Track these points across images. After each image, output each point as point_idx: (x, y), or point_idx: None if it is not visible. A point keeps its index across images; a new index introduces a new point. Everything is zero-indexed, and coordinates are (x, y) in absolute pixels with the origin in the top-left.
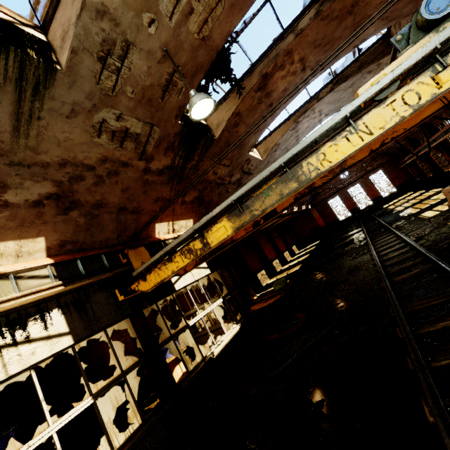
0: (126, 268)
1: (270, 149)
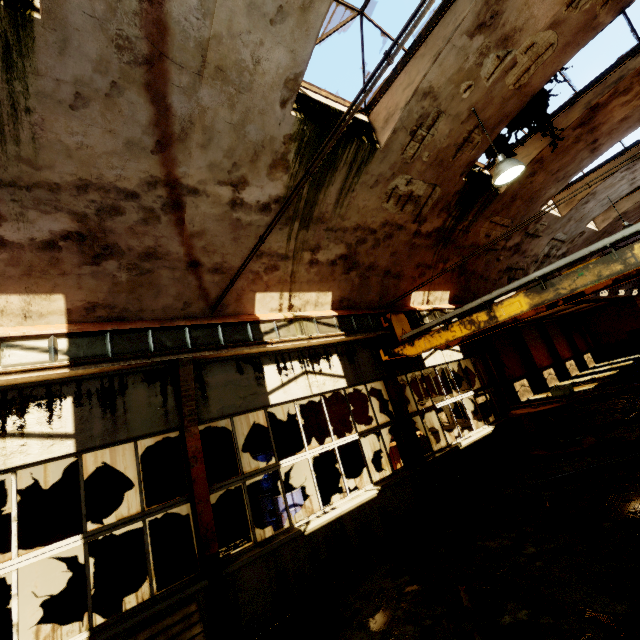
0: (387, 333)
1: (577, 201)
